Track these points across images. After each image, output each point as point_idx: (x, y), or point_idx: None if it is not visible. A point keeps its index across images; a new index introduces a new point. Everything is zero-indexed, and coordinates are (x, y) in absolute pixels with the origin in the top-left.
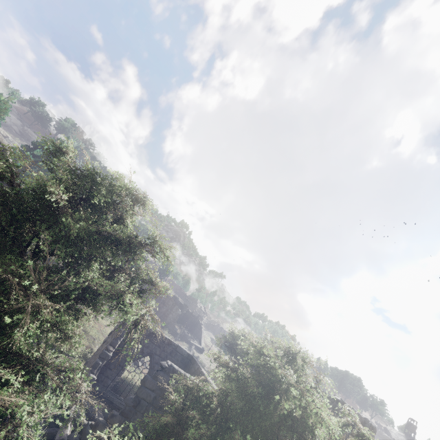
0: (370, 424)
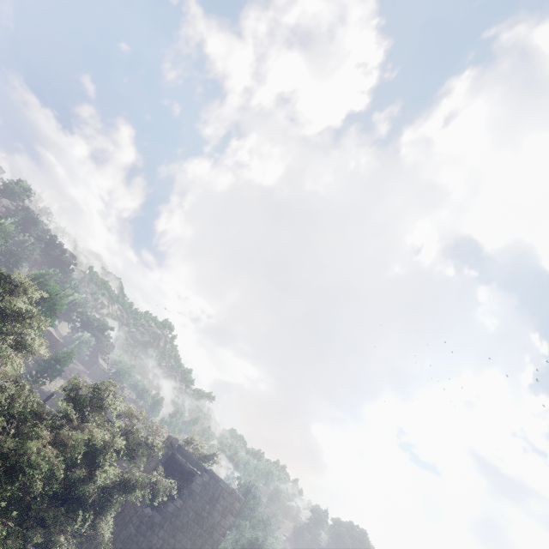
0: (238, 495)
